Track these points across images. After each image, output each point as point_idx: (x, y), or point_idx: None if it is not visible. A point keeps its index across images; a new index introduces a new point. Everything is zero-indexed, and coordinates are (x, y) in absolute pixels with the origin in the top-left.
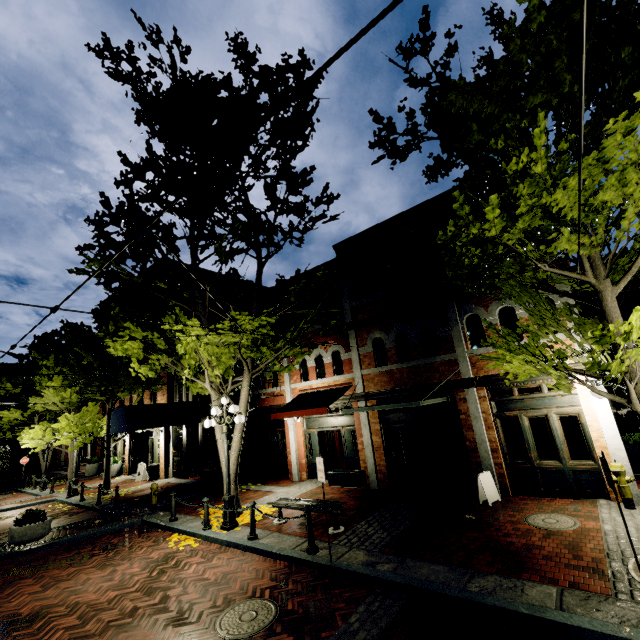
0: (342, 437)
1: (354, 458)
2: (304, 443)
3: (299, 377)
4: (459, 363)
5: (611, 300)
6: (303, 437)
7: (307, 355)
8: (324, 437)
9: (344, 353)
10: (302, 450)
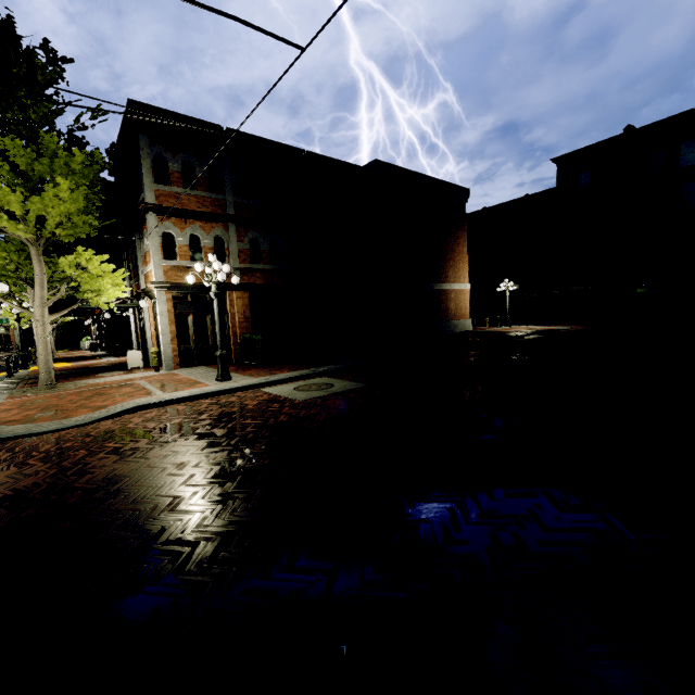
0: None
1: None
2: None
3: None
4: (139, 280)
5: (31, 250)
6: None
7: None
8: None
9: None
10: None
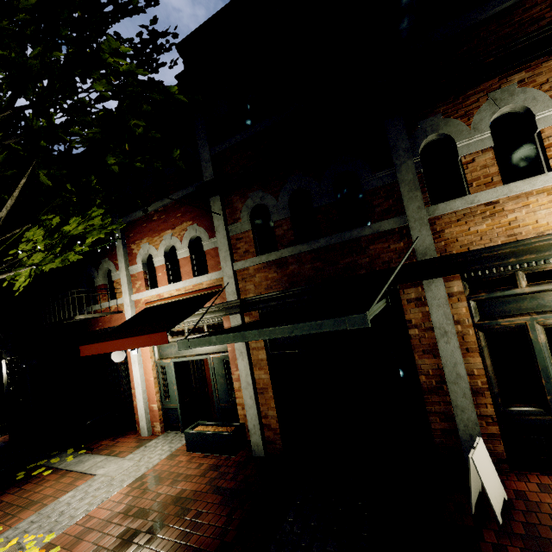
0: (209, 370)
1: (229, 400)
2: (156, 380)
3: (143, 283)
4: (412, 232)
5: None
6: (154, 372)
7: (153, 248)
8: (188, 367)
9: (207, 239)
10: (153, 391)
